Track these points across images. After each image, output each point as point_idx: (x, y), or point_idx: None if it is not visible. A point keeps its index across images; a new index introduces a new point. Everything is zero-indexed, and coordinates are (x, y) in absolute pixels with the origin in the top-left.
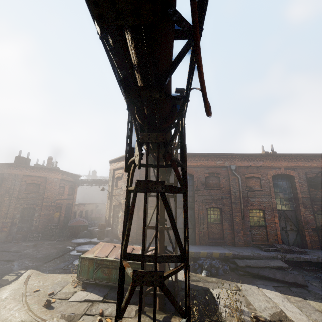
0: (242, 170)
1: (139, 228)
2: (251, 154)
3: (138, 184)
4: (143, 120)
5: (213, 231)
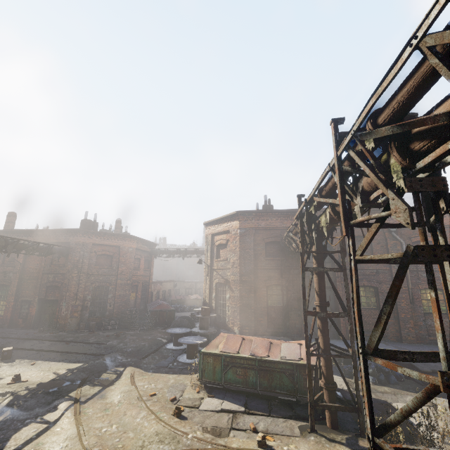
0: (406, 232)
1: (258, 314)
2: None
3: (419, 250)
4: (411, 160)
5: (366, 320)
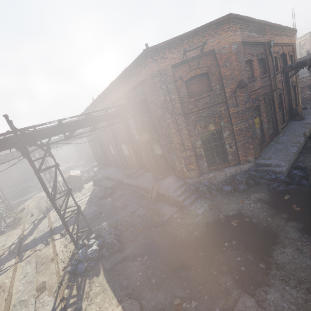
0: None
1: (98, 158)
2: (99, 97)
3: None
4: None
5: (115, 159)
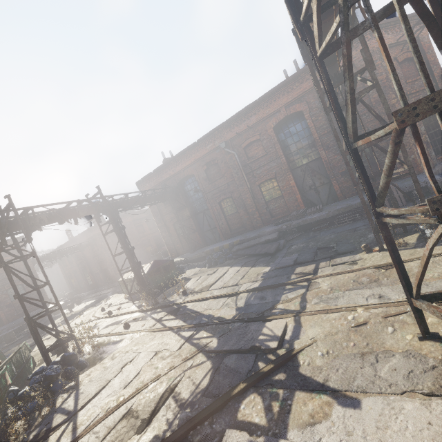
0: (236, 142)
1: (175, 243)
2: (236, 115)
3: None
4: None
5: (233, 223)
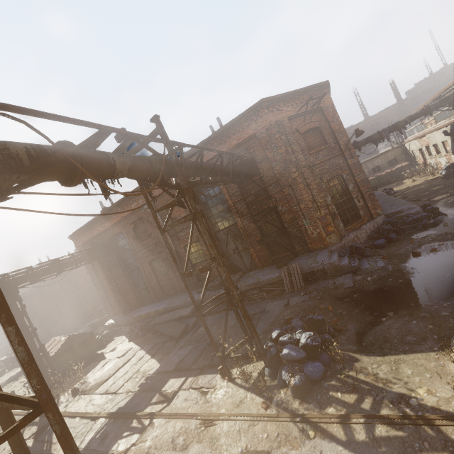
0: (159, 202)
1: (112, 302)
2: None
3: None
4: None
5: (165, 283)
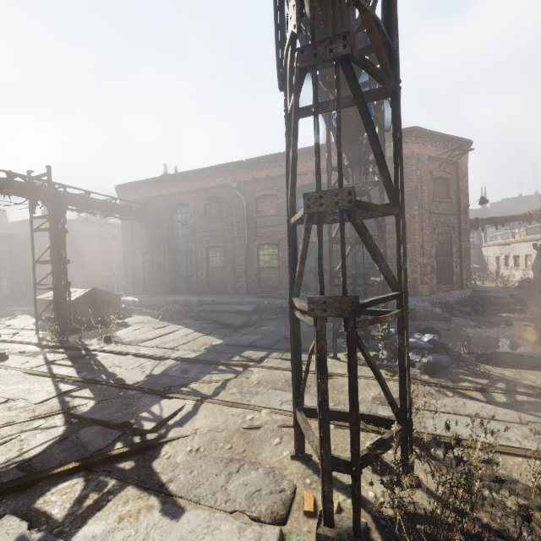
0: (251, 187)
1: (137, 278)
2: (260, 158)
3: None
4: None
5: (215, 278)
